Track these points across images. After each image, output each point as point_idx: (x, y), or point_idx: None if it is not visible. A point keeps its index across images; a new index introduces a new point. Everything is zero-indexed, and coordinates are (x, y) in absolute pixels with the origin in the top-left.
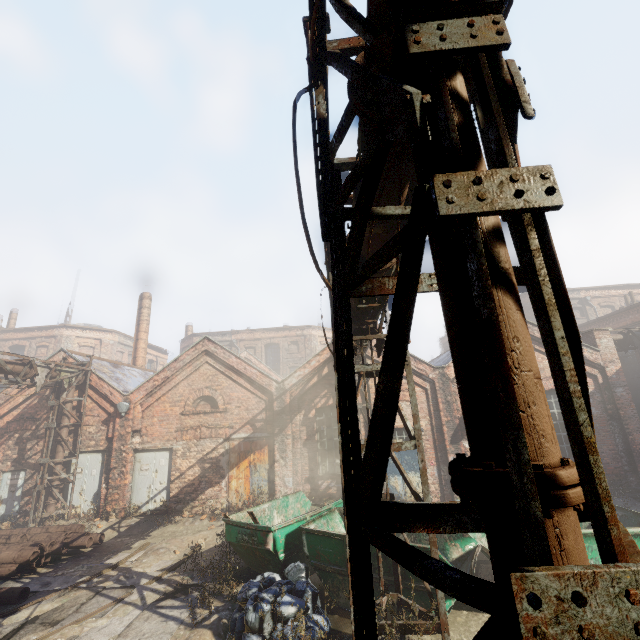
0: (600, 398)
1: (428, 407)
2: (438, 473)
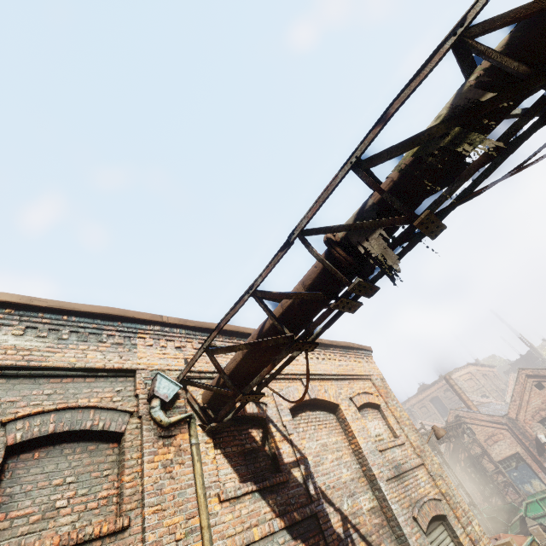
0: None
1: (515, 439)
2: (545, 475)
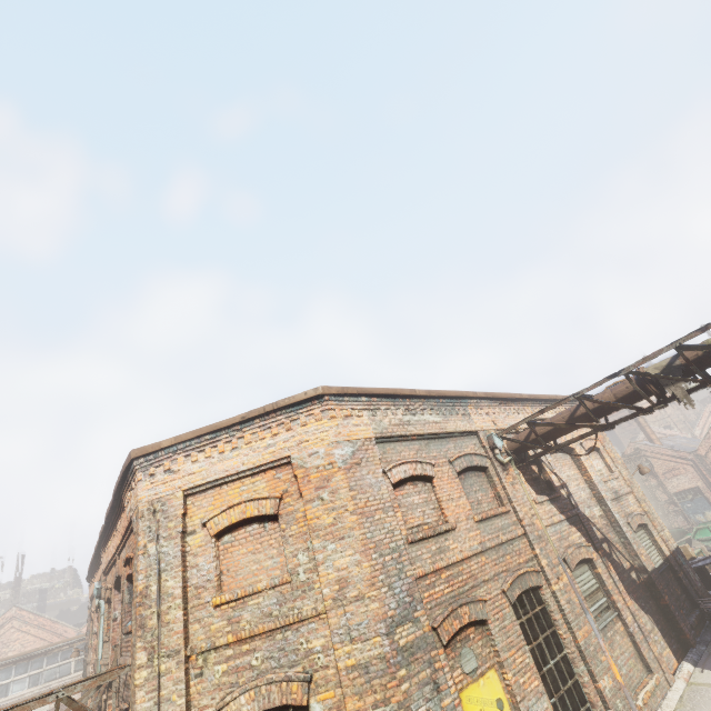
0: None
1: (698, 474)
2: None
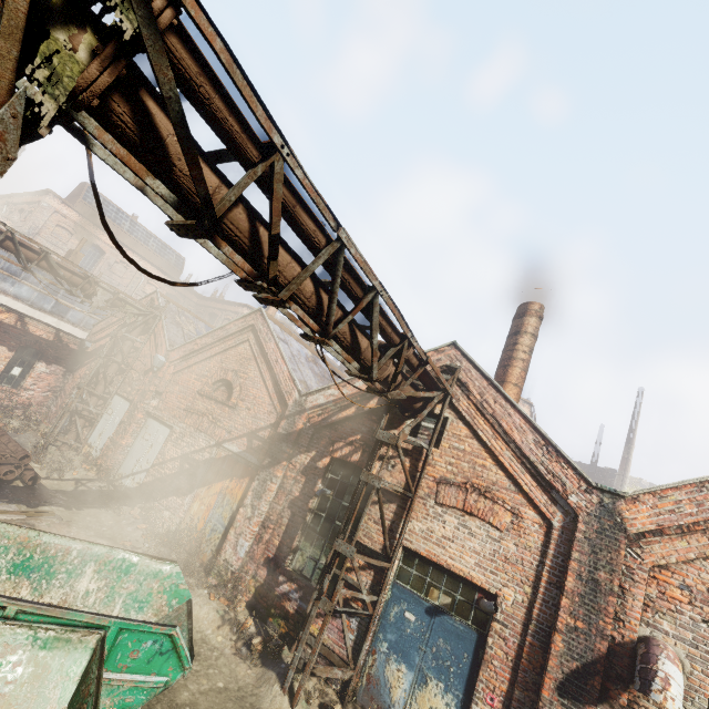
0: None
1: (538, 566)
2: None
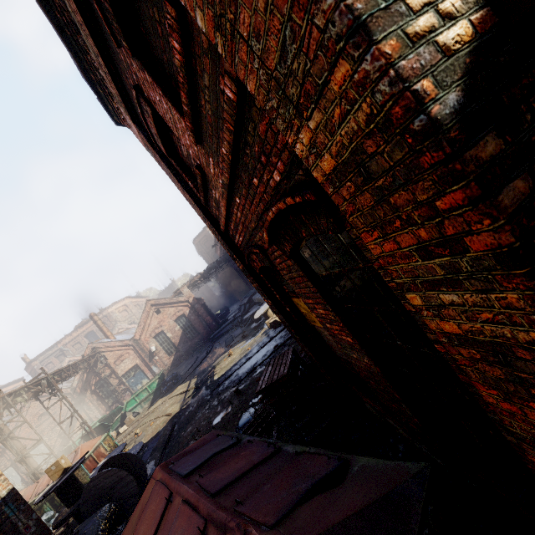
0: (193, 312)
1: (136, 354)
2: (152, 374)
